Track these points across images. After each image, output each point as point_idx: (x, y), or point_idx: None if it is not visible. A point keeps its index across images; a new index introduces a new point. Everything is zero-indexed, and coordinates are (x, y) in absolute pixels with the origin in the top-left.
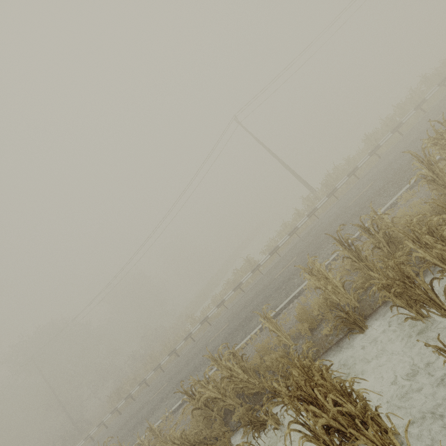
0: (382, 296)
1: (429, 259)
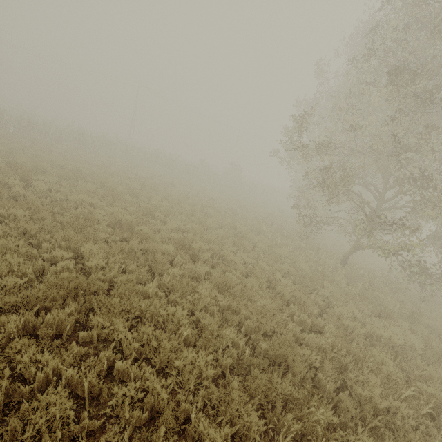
0: None
1: None
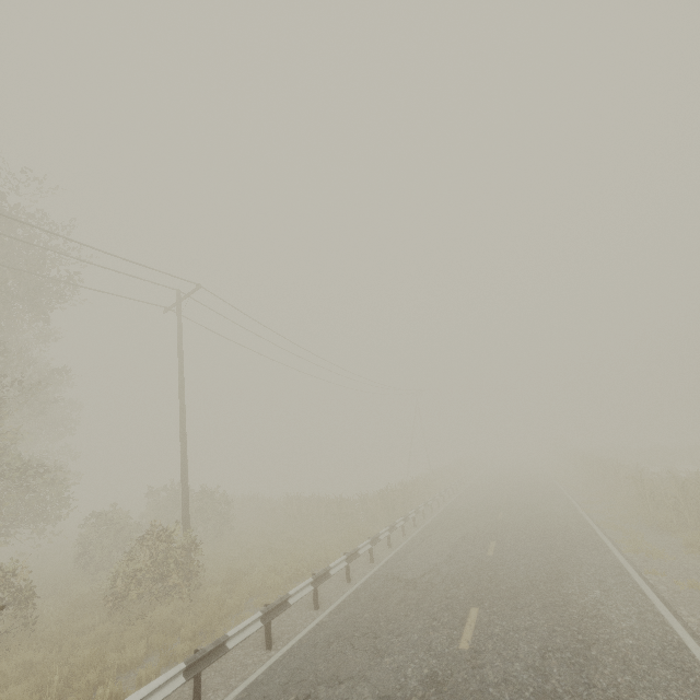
0: None
1: None
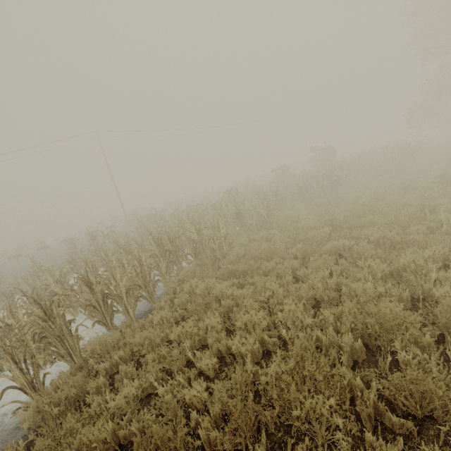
0: (90, 256)
1: (111, 249)
